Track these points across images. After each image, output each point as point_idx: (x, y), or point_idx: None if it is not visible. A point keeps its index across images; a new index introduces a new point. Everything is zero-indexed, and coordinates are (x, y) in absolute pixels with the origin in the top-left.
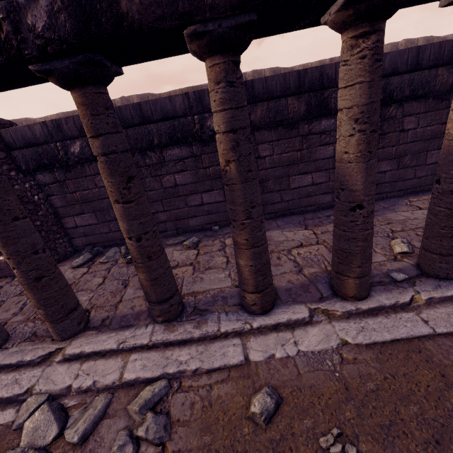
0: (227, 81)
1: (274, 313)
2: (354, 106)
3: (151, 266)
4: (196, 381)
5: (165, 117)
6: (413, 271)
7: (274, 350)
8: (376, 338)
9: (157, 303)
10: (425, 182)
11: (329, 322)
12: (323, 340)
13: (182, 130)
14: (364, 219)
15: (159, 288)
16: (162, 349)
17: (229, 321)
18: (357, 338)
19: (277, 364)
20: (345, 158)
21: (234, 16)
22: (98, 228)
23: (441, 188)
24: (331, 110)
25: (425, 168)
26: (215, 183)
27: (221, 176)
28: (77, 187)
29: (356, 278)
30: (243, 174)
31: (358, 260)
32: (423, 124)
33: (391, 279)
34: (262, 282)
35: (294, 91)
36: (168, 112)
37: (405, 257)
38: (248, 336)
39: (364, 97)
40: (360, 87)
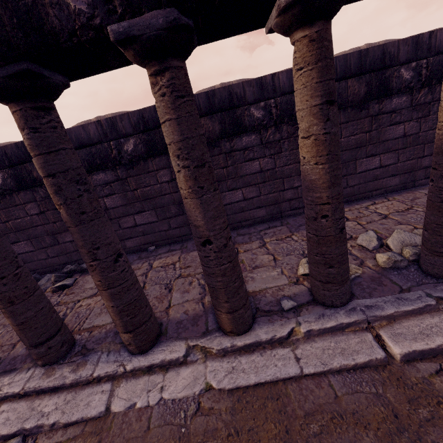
0: (29, 127)
1: (152, 352)
2: (172, 143)
3: (15, 311)
4: (50, 437)
5: (82, 145)
6: (305, 297)
7: (139, 397)
8: (241, 382)
9: (33, 346)
10: (359, 190)
11: (204, 361)
12: (189, 384)
13: (101, 156)
14: (216, 254)
15: (30, 332)
16: (33, 397)
17: (106, 363)
18: (222, 382)
19: (133, 416)
20: (182, 194)
21: (3, 67)
22: (36, 255)
23: (306, 214)
24: (246, 127)
25: (357, 176)
26: (145, 204)
27: (150, 197)
28: (9, 216)
29: (228, 313)
30: (75, 217)
31: (223, 295)
32: (346, 134)
33: (280, 308)
34: (130, 322)
35: (206, 112)
36: (84, 140)
37: (306, 280)
38: (120, 380)
39: (177, 134)
40: (170, 124)
